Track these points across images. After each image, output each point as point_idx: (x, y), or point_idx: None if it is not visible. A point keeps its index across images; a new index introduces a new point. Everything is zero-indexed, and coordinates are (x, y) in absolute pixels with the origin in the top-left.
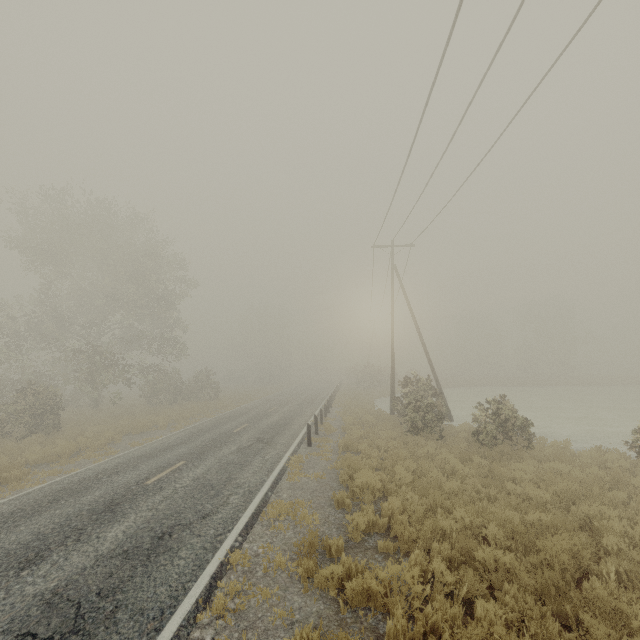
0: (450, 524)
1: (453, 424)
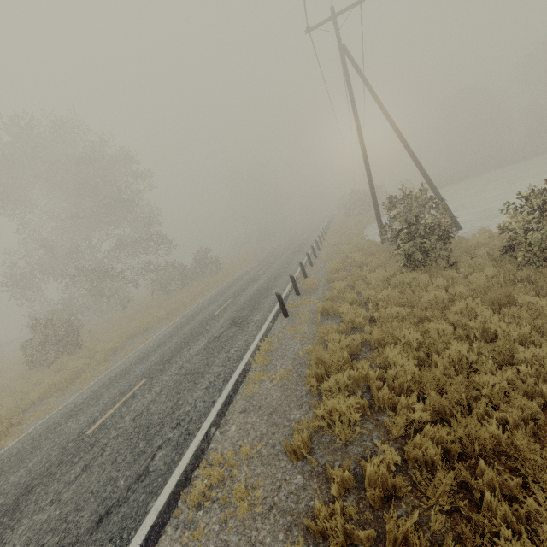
0: (522, 527)
1: (462, 232)
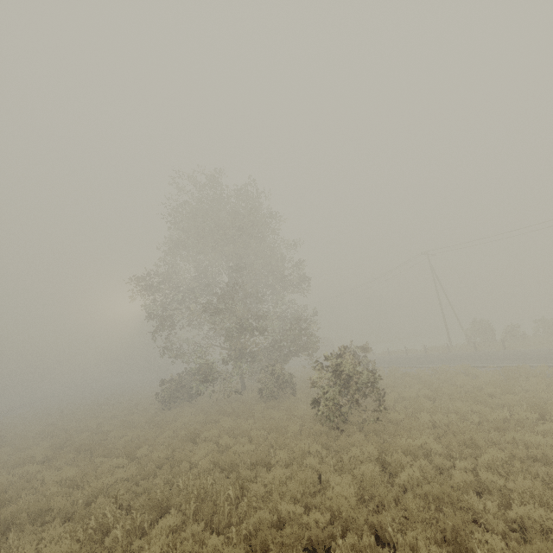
0: None
1: None
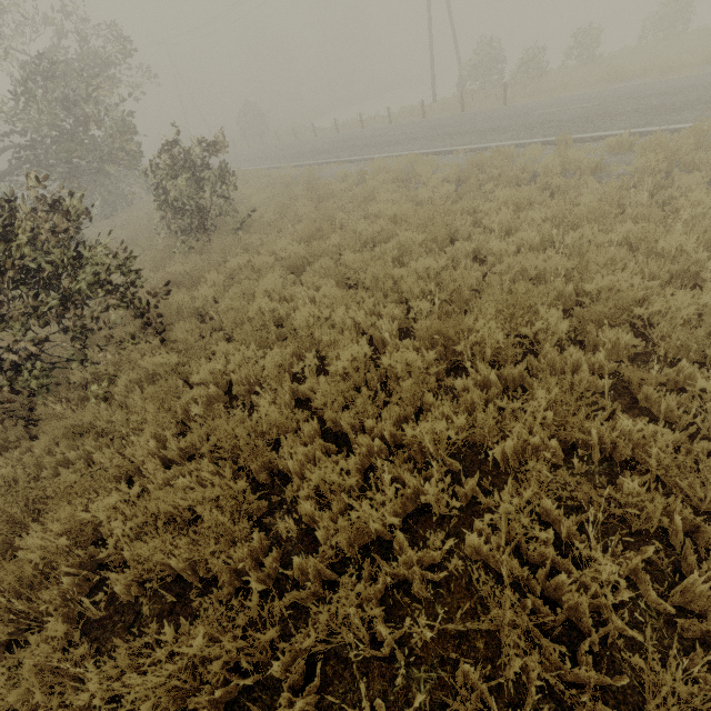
0: None
1: None
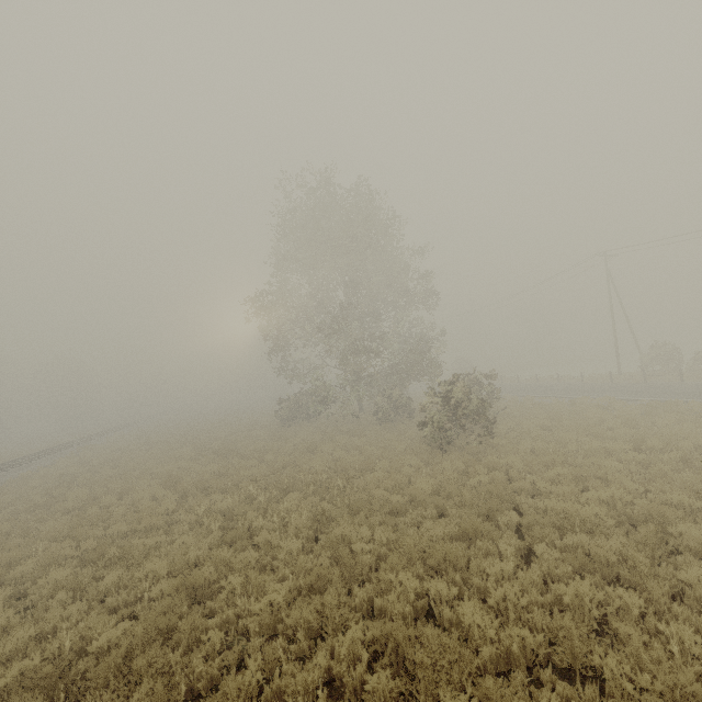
0: None
1: None
